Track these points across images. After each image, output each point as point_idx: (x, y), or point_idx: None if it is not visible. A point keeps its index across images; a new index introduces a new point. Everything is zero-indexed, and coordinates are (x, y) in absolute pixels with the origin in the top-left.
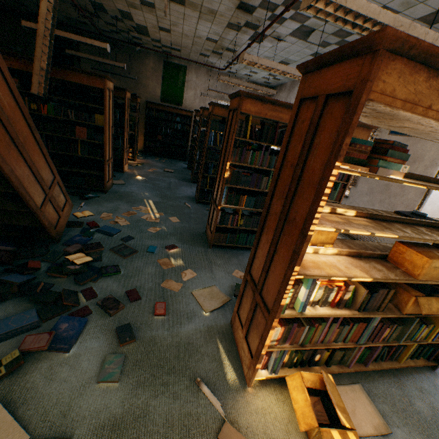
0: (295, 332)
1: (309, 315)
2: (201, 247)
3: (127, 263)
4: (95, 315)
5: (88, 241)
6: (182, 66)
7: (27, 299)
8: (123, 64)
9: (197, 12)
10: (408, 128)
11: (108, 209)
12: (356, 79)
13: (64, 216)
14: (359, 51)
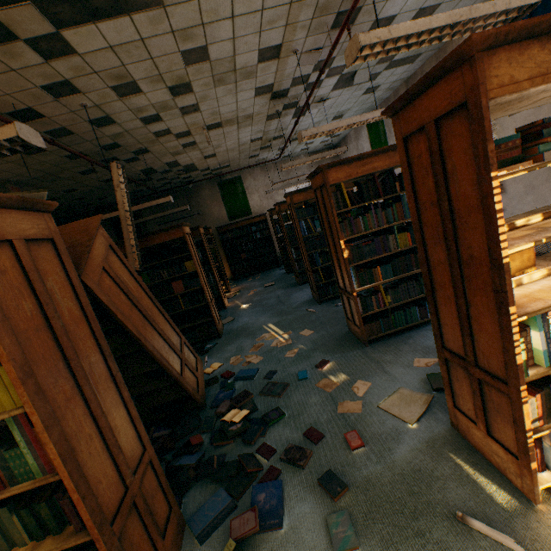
0: None
1: None
2: (355, 349)
3: (285, 401)
4: (286, 474)
5: (233, 393)
6: (235, 178)
7: (208, 480)
8: (185, 206)
9: (234, 125)
10: (545, 98)
11: (233, 352)
12: (462, 90)
13: (200, 376)
14: (450, 67)
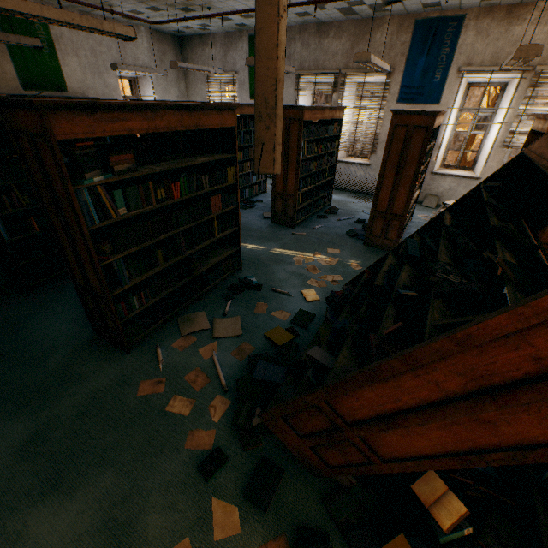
0: None
1: None
2: None
3: None
4: None
5: None
6: None
7: None
8: (36, 39)
9: None
10: None
11: (297, 278)
12: None
13: None
14: None
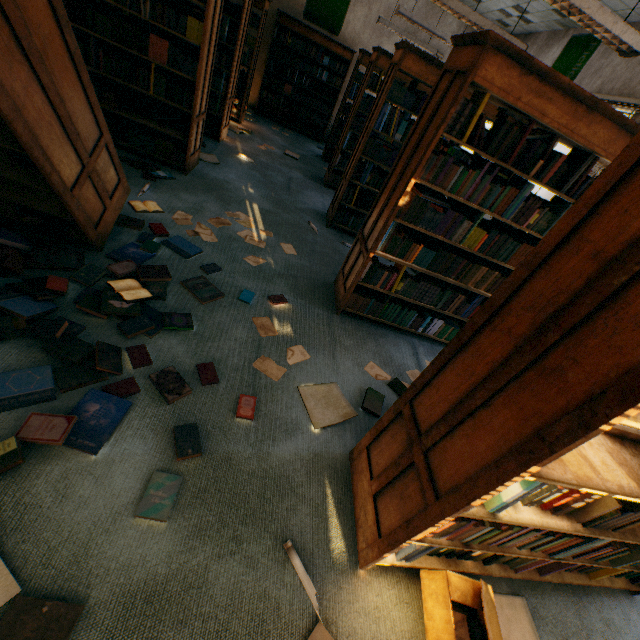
0: (466, 530)
1: (504, 520)
2: (323, 309)
3: (206, 312)
4: (144, 397)
5: (148, 258)
6: None
7: (40, 345)
8: None
9: None
10: None
11: (187, 206)
12: None
13: (112, 208)
14: None
